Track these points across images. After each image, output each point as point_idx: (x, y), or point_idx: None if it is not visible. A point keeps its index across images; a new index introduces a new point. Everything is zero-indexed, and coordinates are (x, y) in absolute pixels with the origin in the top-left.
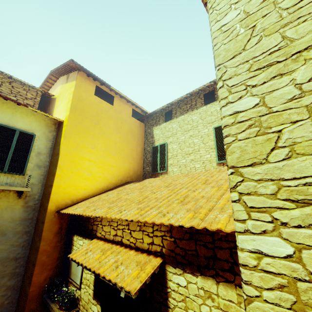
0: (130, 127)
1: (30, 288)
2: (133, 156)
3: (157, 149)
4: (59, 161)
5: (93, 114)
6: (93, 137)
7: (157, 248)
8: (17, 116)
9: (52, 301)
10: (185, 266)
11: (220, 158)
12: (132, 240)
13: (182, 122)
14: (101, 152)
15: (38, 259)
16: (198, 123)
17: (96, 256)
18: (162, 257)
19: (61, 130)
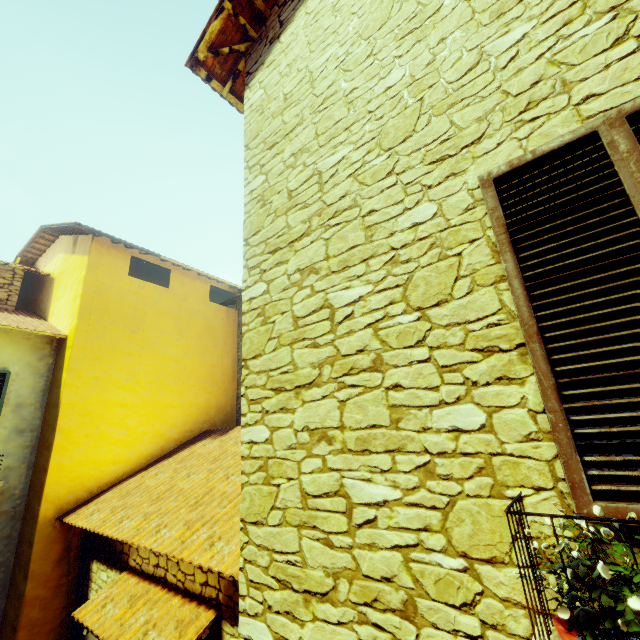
0: (208, 322)
1: None
2: (216, 377)
3: None
4: (59, 420)
5: (127, 313)
6: (130, 358)
7: (213, 593)
8: None
9: None
10: None
11: None
12: (181, 576)
13: None
14: (147, 385)
15: (22, 618)
16: None
17: (119, 611)
18: (217, 608)
19: (62, 356)
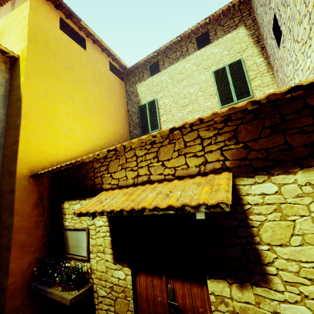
0: (110, 83)
1: (9, 279)
2: (117, 117)
3: (145, 107)
4: (22, 108)
5: (62, 54)
6: (67, 85)
7: (215, 165)
8: None
9: (48, 286)
10: (271, 169)
11: (223, 103)
12: (168, 171)
13: (173, 73)
14: (80, 106)
15: (13, 240)
16: (193, 71)
17: (120, 199)
18: (228, 171)
19: (17, 69)
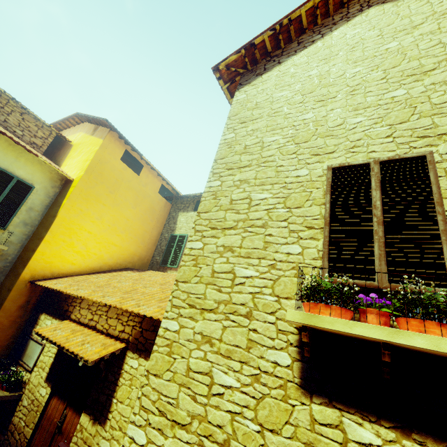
0: (153, 205)
1: None
2: (145, 239)
3: (175, 239)
4: (53, 225)
5: (111, 180)
6: (103, 206)
7: (126, 336)
8: (21, 162)
9: None
10: (142, 352)
11: None
12: (106, 326)
13: None
14: (107, 226)
15: None
16: None
17: (65, 334)
18: (127, 343)
19: (67, 190)
